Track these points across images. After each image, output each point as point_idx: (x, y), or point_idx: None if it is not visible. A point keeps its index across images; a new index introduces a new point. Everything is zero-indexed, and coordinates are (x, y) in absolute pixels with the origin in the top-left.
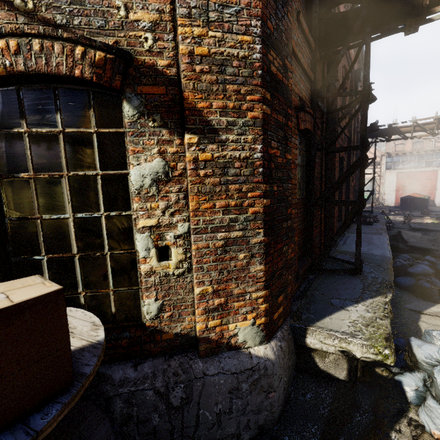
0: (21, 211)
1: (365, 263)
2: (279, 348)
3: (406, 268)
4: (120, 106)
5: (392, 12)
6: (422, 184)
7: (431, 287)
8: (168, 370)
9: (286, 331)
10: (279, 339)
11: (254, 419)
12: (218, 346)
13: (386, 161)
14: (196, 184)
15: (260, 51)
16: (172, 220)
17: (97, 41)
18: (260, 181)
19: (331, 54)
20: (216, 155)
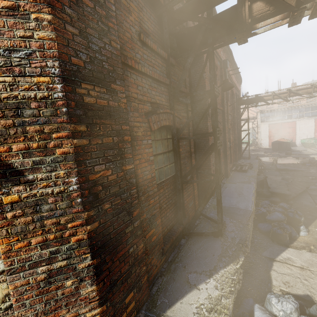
0: None
1: (230, 220)
2: None
3: (265, 215)
4: None
5: (225, 27)
6: (286, 131)
7: (282, 234)
8: None
9: None
10: None
11: None
12: None
13: (260, 116)
14: (4, 227)
15: (61, 90)
16: None
17: None
18: (80, 210)
19: (185, 60)
20: (24, 195)
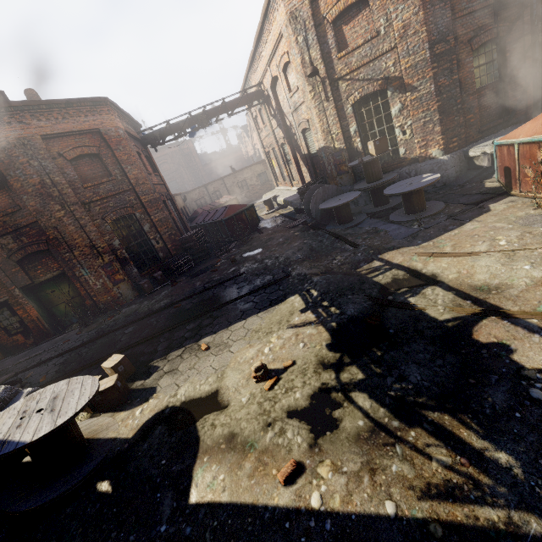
0: (365, 133)
1: None
2: (451, 157)
3: None
4: (386, 92)
5: None
6: None
7: None
8: (409, 168)
9: (458, 152)
10: (452, 154)
11: (440, 180)
12: (425, 159)
13: None
14: (411, 108)
15: (429, 53)
16: (406, 121)
17: (379, 79)
18: (435, 97)
19: None
20: (417, 96)
